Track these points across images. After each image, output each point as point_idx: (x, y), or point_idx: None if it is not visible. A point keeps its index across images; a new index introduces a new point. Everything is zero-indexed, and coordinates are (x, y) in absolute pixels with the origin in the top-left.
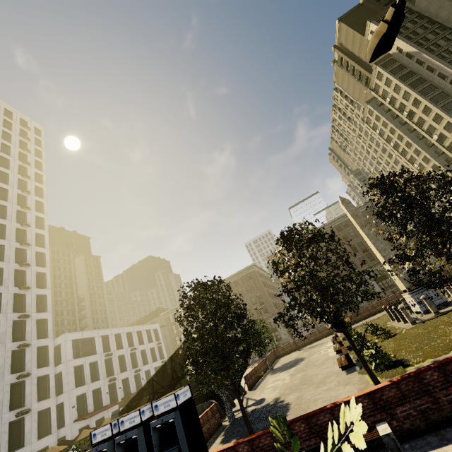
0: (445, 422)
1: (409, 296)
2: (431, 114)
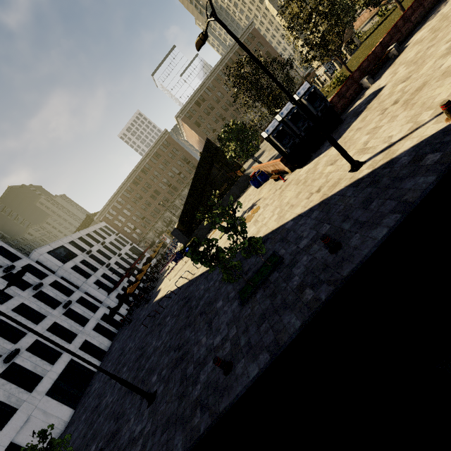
0: (404, 40)
1: (323, 67)
2: None
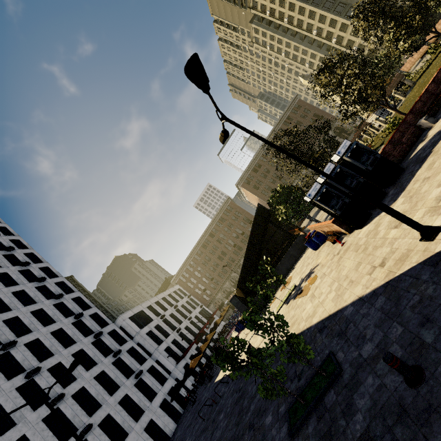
0: None
1: (374, 115)
2: (305, 12)
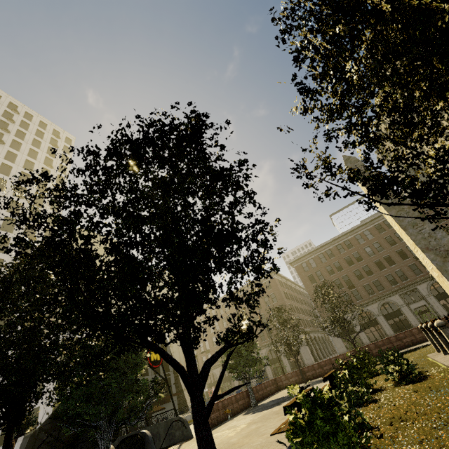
0: None
1: None
2: None
